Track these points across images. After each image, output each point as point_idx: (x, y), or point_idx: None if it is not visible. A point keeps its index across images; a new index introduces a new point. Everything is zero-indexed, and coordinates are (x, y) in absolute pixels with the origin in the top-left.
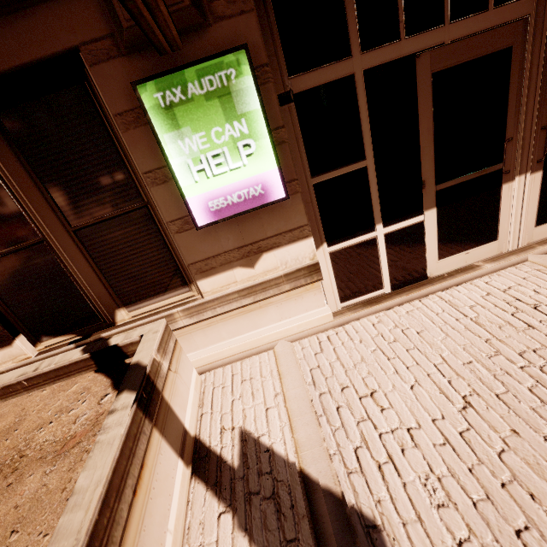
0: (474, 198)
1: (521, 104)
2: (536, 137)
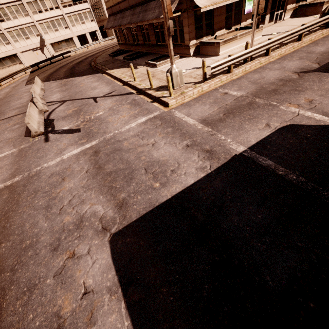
0: (263, 17)
1: (269, 4)
2: (269, 9)
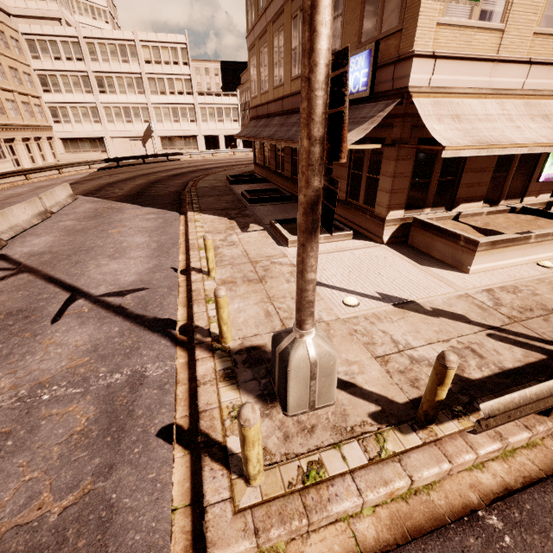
0: None
1: None
2: None
